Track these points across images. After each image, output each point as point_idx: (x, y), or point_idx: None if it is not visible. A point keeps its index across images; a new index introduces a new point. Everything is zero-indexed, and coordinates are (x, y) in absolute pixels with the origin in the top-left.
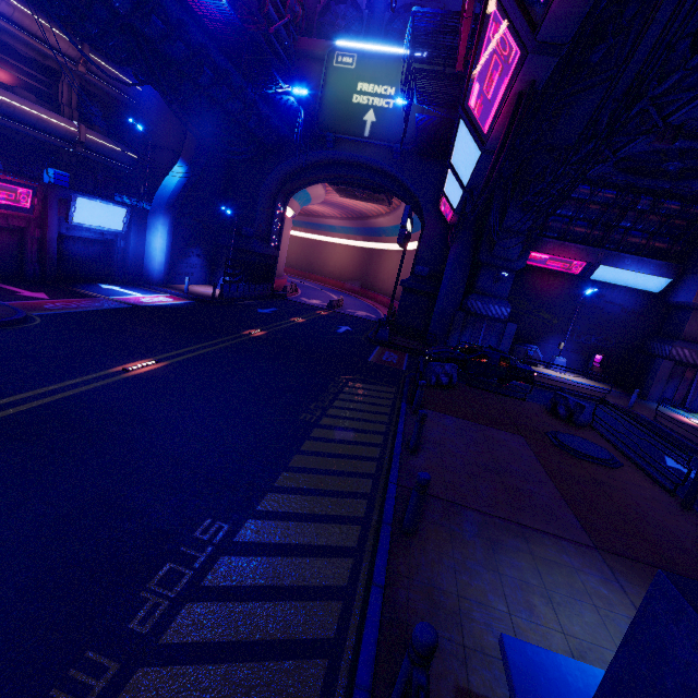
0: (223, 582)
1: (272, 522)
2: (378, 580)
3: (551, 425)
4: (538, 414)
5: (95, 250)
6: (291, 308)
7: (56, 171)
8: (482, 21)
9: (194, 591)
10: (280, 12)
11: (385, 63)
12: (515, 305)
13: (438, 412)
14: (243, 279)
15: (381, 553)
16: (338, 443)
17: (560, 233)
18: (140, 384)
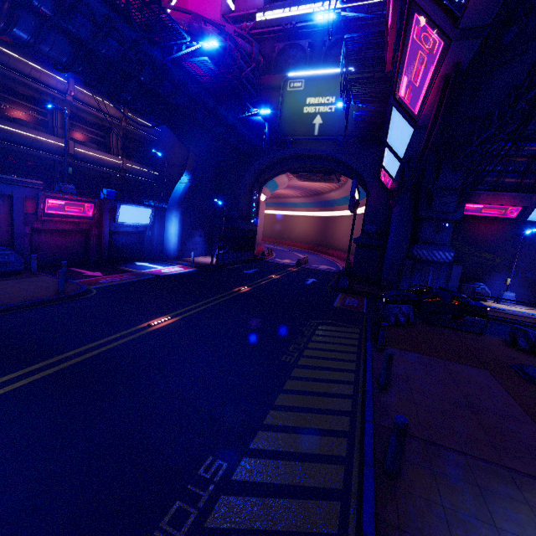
0: (223, 524)
1: (263, 461)
2: (369, 530)
3: (514, 358)
4: (498, 348)
5: (132, 239)
6: (269, 267)
7: (108, 190)
8: (405, 28)
9: (198, 533)
10: (248, 63)
11: (326, 81)
12: (457, 250)
13: (401, 349)
14: (232, 249)
15: (367, 498)
16: (315, 381)
17: (491, 186)
18: (159, 336)
